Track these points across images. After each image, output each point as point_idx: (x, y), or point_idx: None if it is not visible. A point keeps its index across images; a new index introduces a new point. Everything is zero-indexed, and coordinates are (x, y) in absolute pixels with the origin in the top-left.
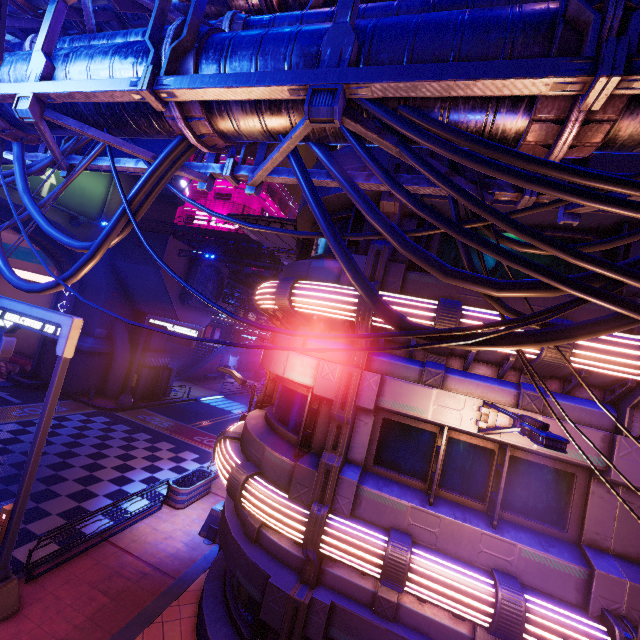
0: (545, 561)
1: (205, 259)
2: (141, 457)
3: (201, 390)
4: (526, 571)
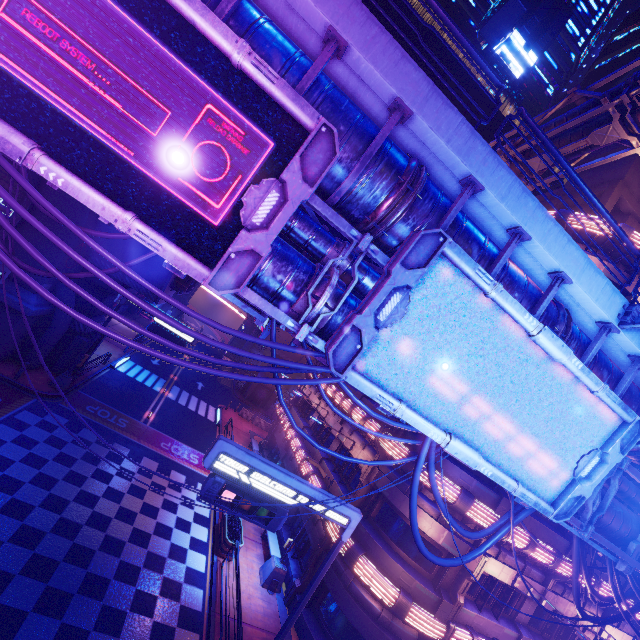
0: (509, 632)
1: None
2: (148, 489)
3: (103, 345)
4: (503, 637)
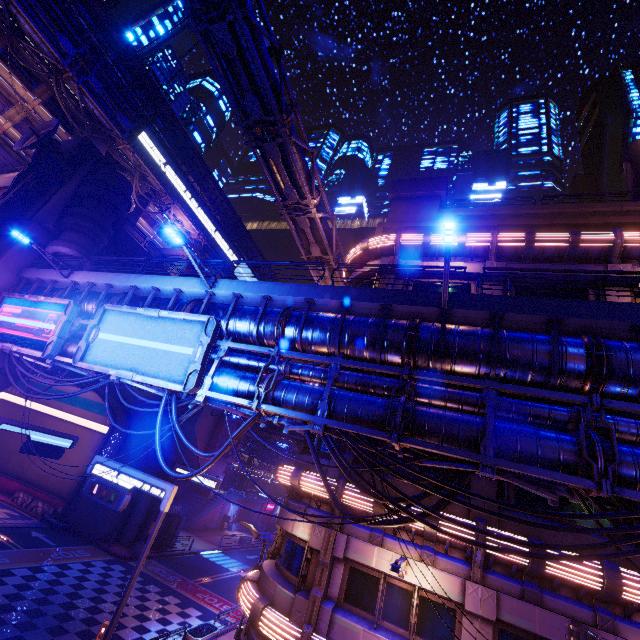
0: None
1: (230, 417)
2: (154, 609)
3: (201, 542)
4: None
